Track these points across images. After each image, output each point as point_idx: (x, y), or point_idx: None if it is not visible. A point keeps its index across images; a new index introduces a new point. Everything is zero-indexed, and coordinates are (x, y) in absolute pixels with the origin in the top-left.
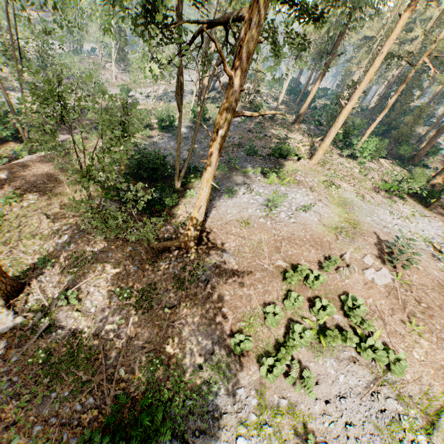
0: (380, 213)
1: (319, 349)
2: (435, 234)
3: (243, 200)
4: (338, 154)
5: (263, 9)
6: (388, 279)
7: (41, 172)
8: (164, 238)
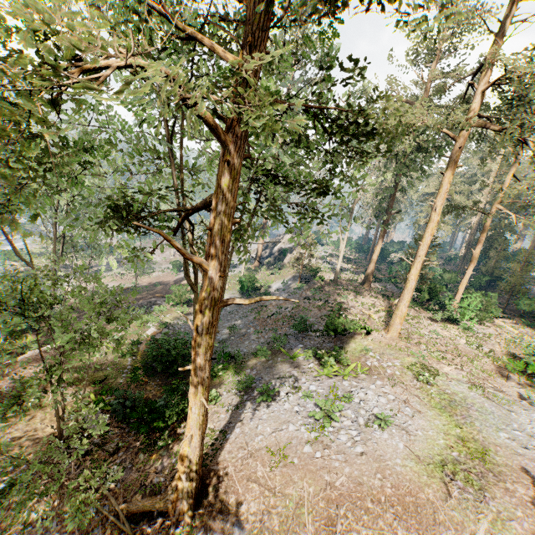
0: (522, 419)
1: None
2: None
3: (283, 407)
4: (428, 318)
5: (230, 191)
6: None
7: (31, 373)
8: (151, 485)
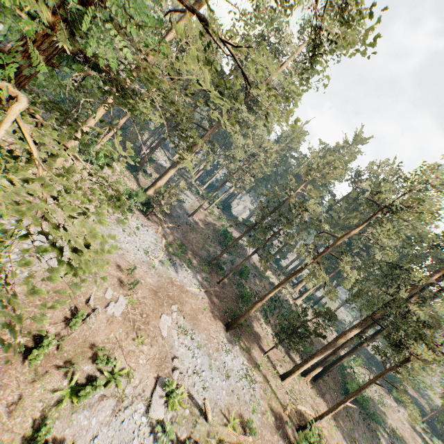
0: (116, 233)
1: (73, 410)
2: (151, 242)
3: None
4: (74, 156)
5: None
6: (124, 307)
7: None
8: None
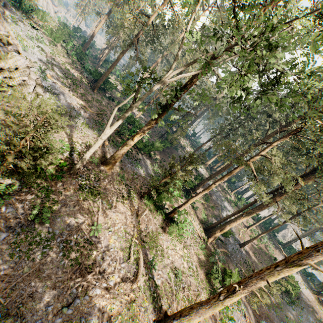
0: None
1: None
2: None
3: None
4: (162, 229)
5: None
6: None
7: None
8: None
